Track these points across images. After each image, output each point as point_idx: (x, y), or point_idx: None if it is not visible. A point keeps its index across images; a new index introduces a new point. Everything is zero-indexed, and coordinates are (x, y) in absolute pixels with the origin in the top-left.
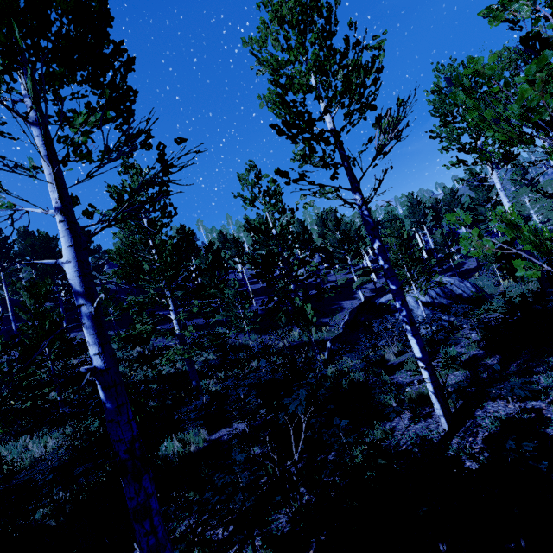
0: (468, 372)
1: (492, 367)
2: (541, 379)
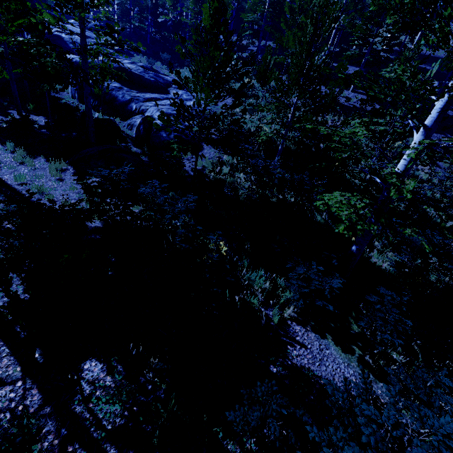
0: None
1: None
2: None
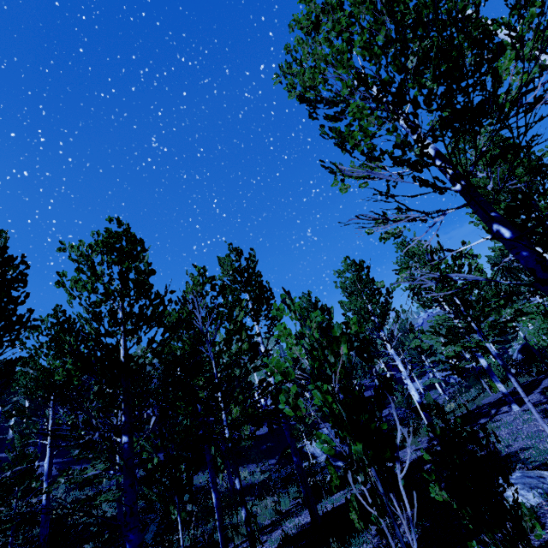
0: (277, 517)
1: (288, 513)
2: (287, 522)
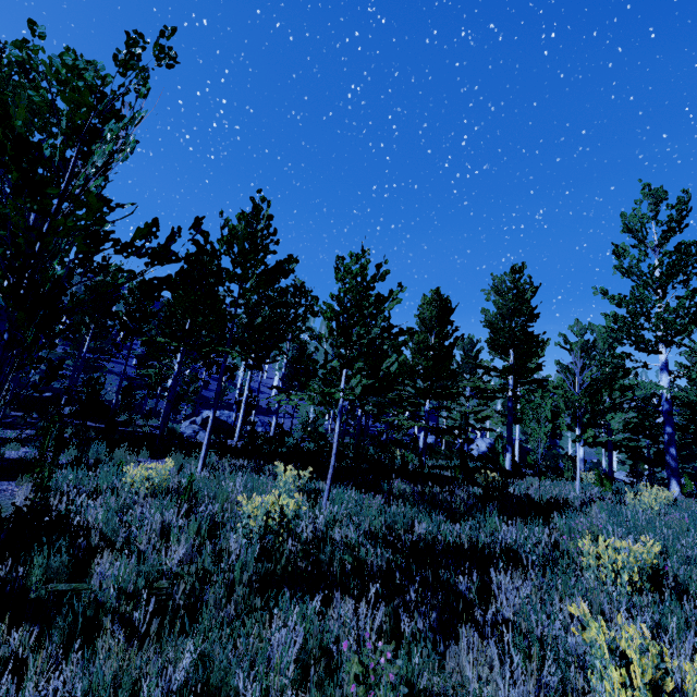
0: None
1: None
2: None
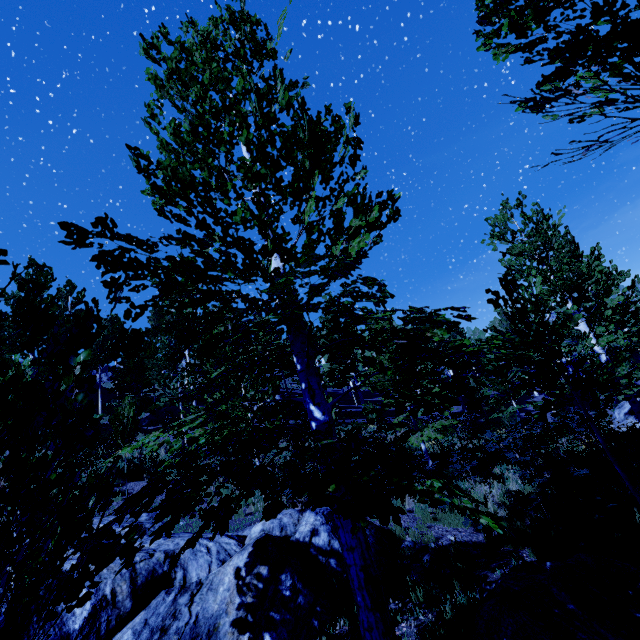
0: None
1: None
2: None
